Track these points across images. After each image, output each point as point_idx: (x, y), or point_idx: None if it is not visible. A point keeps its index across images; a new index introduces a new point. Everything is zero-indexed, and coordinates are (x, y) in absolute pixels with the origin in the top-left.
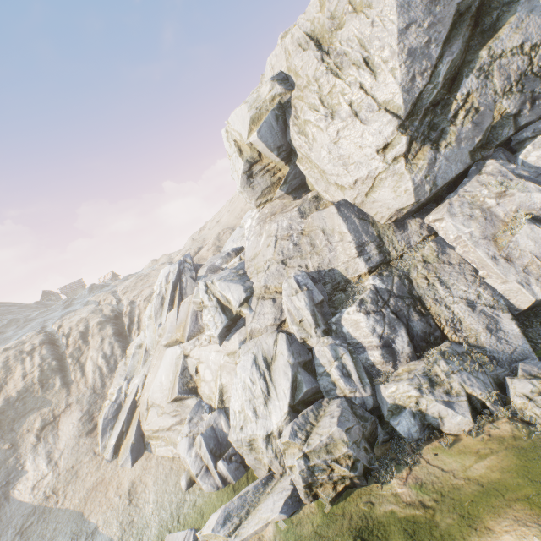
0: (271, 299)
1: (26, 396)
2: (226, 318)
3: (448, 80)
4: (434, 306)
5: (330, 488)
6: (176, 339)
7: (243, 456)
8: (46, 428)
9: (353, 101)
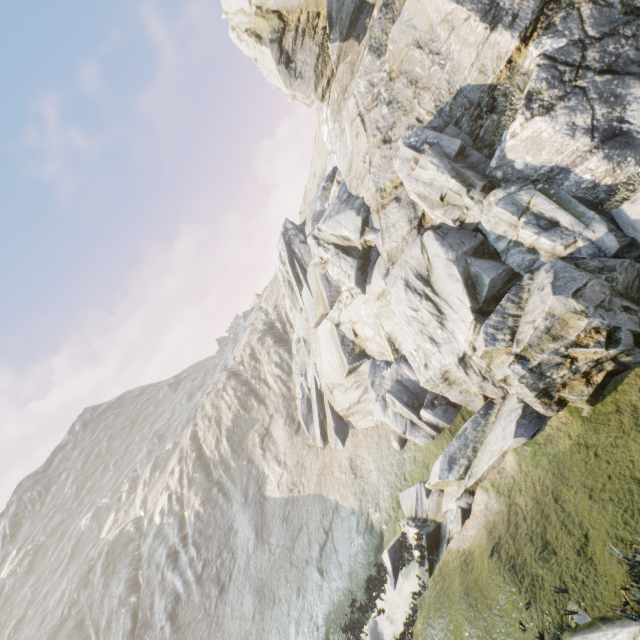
0: (393, 201)
1: (238, 422)
2: (354, 259)
3: None
4: None
5: (580, 385)
6: (321, 315)
7: (444, 395)
8: (265, 440)
9: None
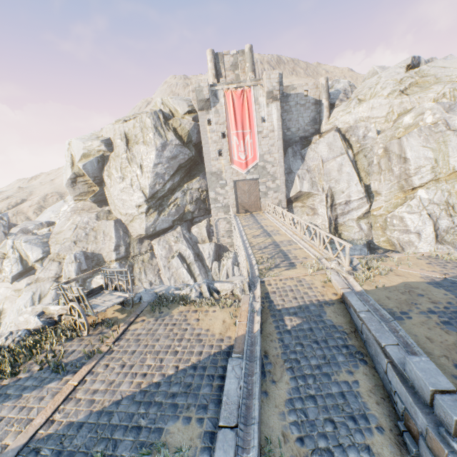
0: (59, 262)
1: None
2: (23, 267)
3: (171, 190)
4: (138, 282)
5: None
6: None
7: None
8: None
9: (133, 179)
